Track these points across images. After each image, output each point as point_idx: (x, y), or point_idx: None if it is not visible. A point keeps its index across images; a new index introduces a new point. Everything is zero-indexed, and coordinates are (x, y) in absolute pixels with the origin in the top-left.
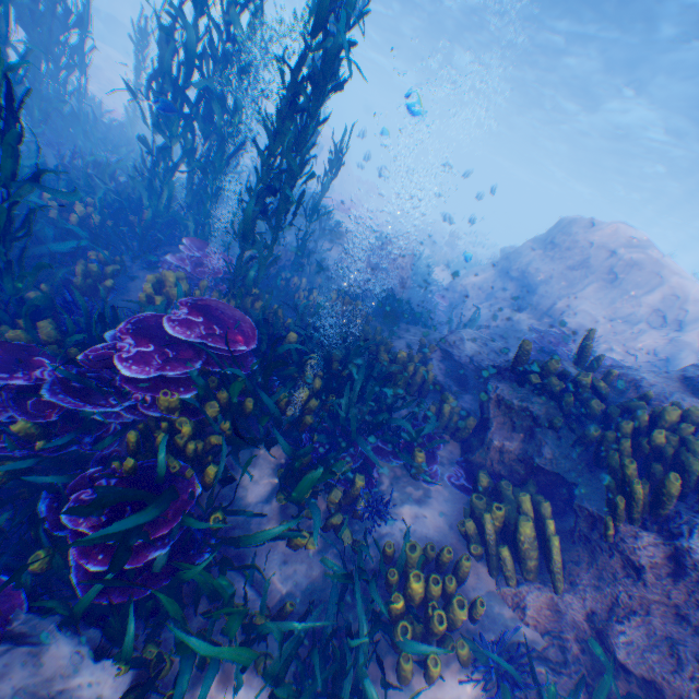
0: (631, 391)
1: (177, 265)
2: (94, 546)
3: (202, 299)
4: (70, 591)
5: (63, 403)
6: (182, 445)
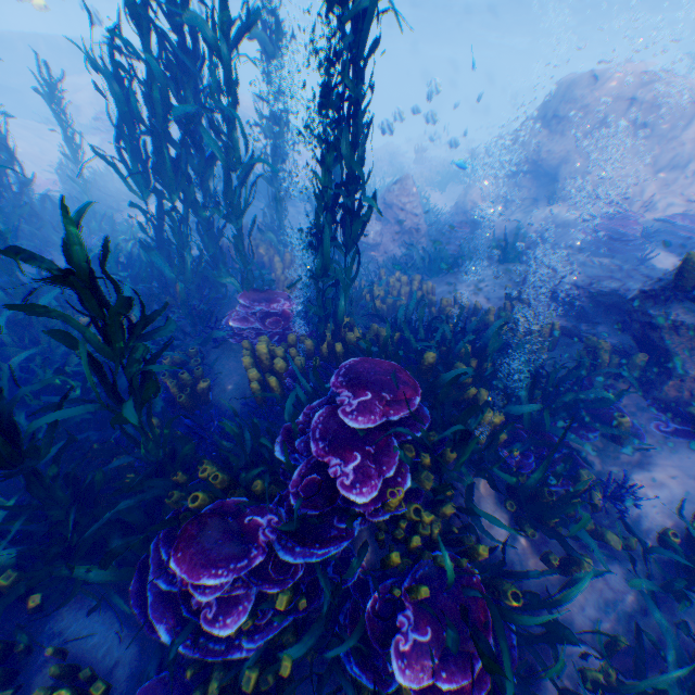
0: None
1: (243, 328)
2: (441, 691)
3: (350, 370)
4: None
5: (309, 558)
6: (429, 534)
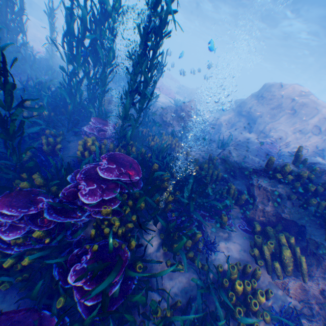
0: (324, 176)
1: (89, 132)
2: (86, 291)
3: (112, 155)
4: (74, 309)
5: (56, 220)
6: (116, 231)
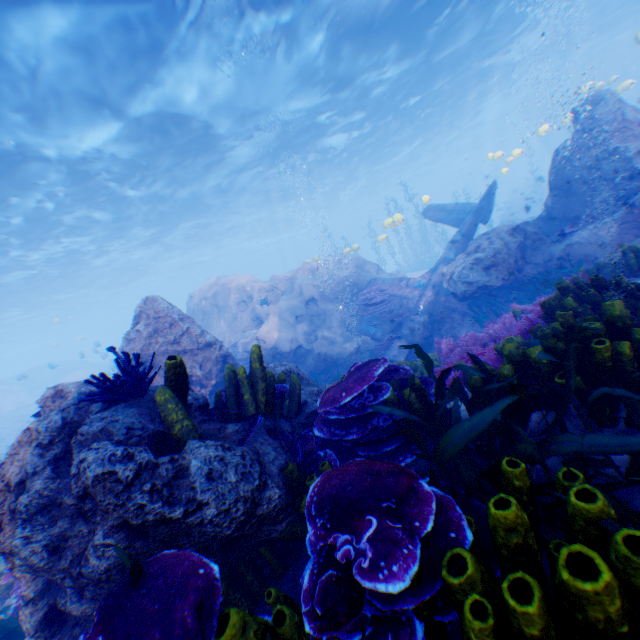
0: None
1: None
2: None
3: None
4: None
5: None
6: None
